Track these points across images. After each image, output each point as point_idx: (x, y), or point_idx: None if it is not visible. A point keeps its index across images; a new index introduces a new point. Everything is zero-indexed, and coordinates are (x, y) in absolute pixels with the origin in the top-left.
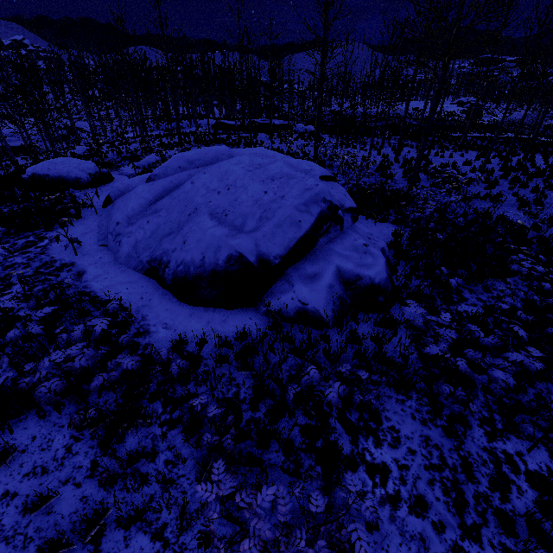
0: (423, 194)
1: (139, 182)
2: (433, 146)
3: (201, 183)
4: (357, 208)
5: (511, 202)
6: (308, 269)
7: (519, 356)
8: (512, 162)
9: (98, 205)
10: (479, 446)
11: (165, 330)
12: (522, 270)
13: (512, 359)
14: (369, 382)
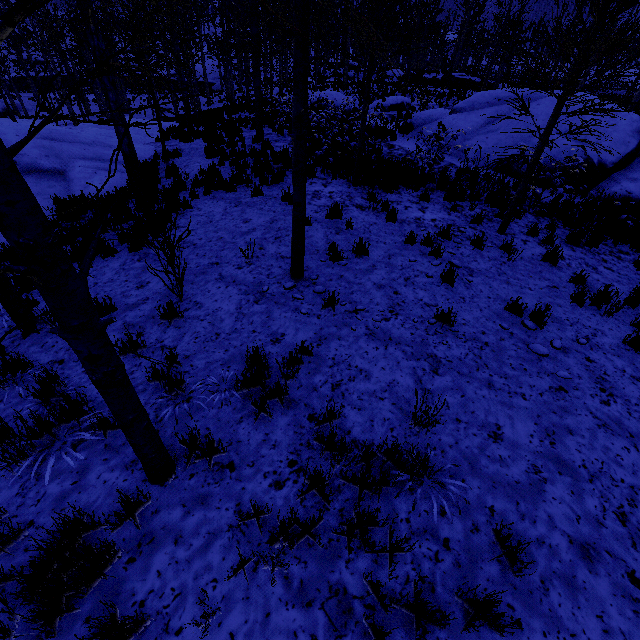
0: None
1: (442, 114)
2: None
3: (539, 111)
4: None
5: None
6: (628, 175)
7: None
8: None
9: None
10: None
11: None
12: None
13: None
14: None
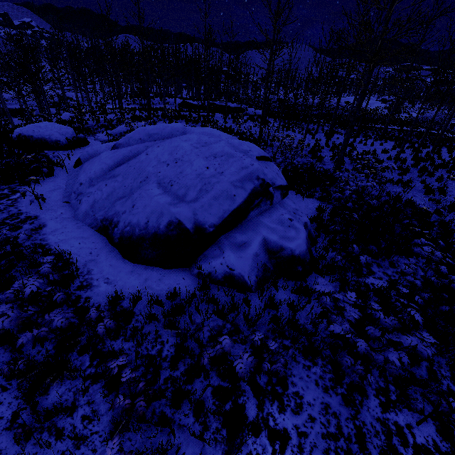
0: (345, 177)
1: (106, 149)
2: (358, 135)
3: (154, 155)
4: (287, 186)
5: (419, 188)
6: (238, 237)
7: (414, 340)
8: (422, 153)
9: (70, 165)
10: (373, 416)
11: (106, 285)
12: (423, 254)
13: (407, 342)
14: (281, 346)
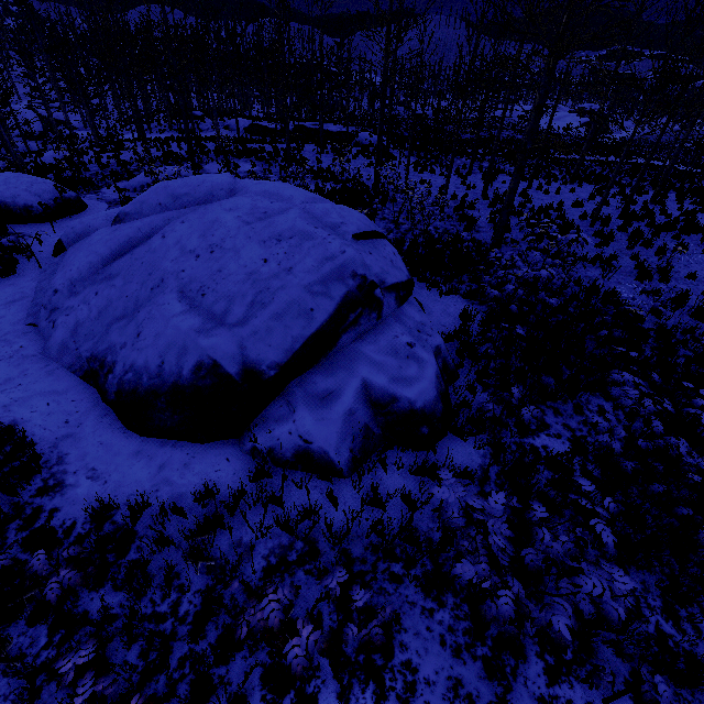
0: (506, 261)
1: (103, 223)
2: (537, 175)
3: (175, 239)
4: (408, 281)
5: (628, 269)
6: (320, 383)
7: (598, 586)
8: (637, 205)
9: (48, 251)
10: (533, 694)
11: (89, 482)
12: (624, 403)
13: (587, 590)
14: (386, 576)
